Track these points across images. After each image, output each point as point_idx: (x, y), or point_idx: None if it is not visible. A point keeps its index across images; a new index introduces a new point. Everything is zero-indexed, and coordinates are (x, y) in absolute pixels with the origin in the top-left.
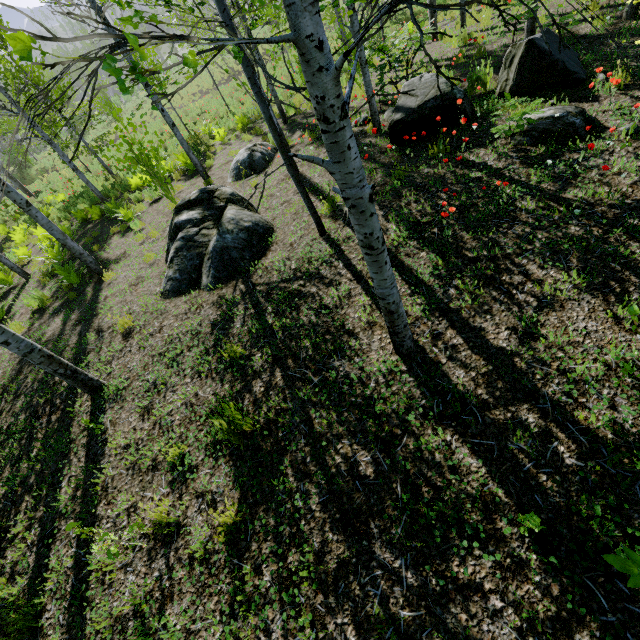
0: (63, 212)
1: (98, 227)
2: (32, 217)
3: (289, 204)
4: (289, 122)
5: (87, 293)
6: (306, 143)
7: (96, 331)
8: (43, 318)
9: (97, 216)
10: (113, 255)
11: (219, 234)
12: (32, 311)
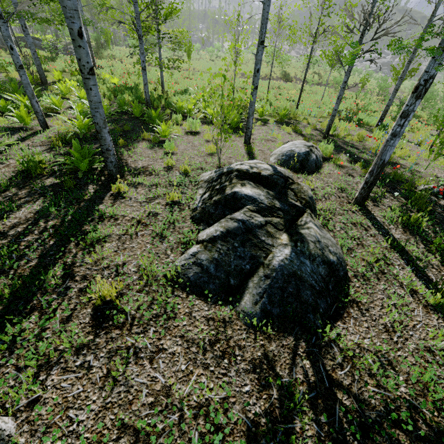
0: (110, 92)
1: (132, 122)
2: (85, 86)
3: (363, 245)
4: (329, 139)
5: (86, 191)
6: (359, 173)
7: (65, 269)
8: (22, 189)
9: (136, 113)
10: (134, 162)
11: (296, 251)
12: (18, 171)
